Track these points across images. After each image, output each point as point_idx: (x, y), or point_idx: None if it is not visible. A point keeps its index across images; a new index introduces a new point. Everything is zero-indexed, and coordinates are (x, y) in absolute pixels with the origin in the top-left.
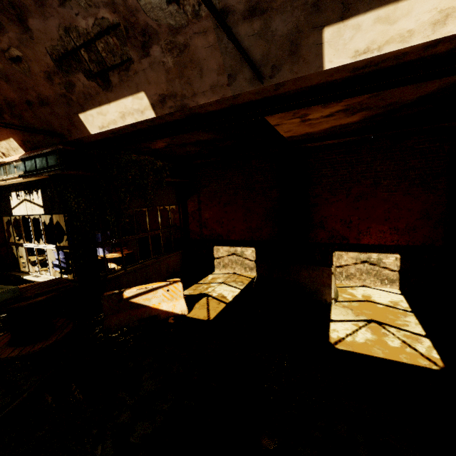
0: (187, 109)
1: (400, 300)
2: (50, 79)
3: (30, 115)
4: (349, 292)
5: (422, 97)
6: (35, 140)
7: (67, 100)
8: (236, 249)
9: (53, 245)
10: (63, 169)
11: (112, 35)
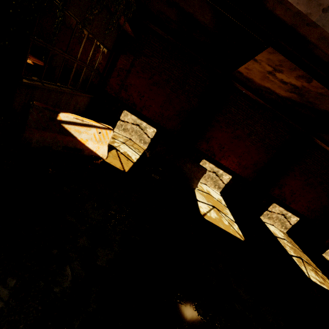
0: None
1: (221, 199)
2: None
3: None
4: (200, 185)
5: (323, 111)
6: None
7: None
8: (142, 123)
9: None
10: None
11: None
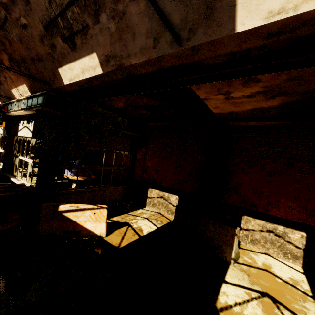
0: (124, 68)
1: (301, 279)
2: (43, 41)
3: (33, 68)
4: (251, 256)
5: None
6: (36, 86)
7: (52, 57)
8: (164, 194)
9: (32, 160)
10: (42, 106)
11: (76, 5)
